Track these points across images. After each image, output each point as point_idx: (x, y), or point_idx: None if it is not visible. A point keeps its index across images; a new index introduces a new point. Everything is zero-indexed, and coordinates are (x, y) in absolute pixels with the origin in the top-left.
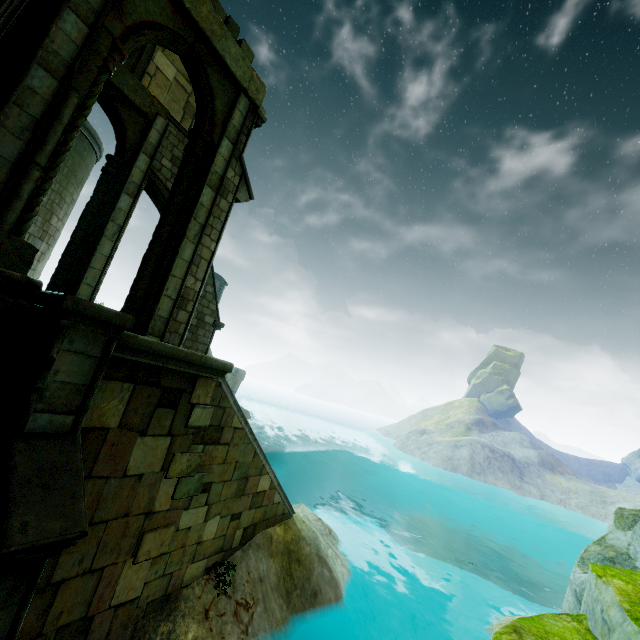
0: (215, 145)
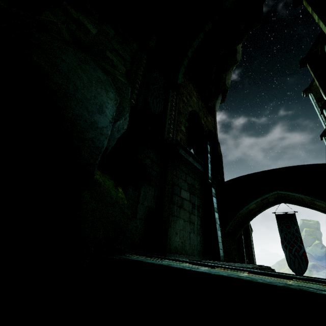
0: (248, 225)
